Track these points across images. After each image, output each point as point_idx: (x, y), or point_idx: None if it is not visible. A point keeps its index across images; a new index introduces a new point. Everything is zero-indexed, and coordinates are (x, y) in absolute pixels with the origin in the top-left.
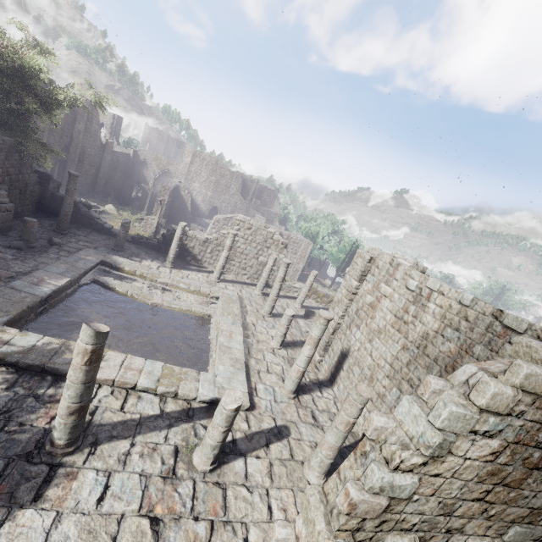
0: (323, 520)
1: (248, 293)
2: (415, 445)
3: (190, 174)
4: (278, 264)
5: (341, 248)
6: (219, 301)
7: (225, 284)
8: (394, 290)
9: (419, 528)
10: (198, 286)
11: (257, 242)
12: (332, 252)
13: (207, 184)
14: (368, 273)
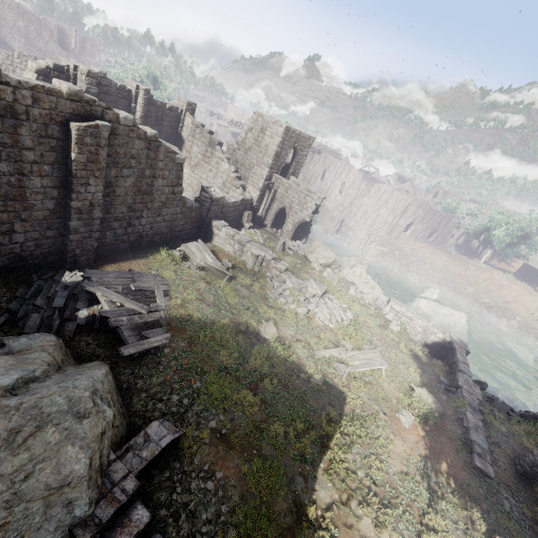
0: None
1: None
2: None
3: None
4: None
5: None
6: None
7: None
8: None
9: None
10: None
11: None
12: None
13: (17, 30)
14: None
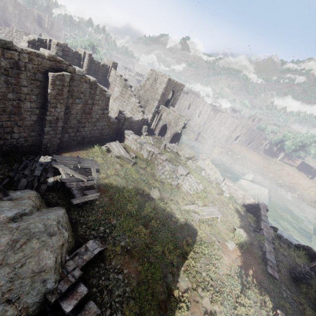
0: None
1: None
2: None
3: (1, 8)
4: None
5: None
6: None
7: None
8: None
9: None
10: None
11: None
12: None
13: (14, 15)
14: None
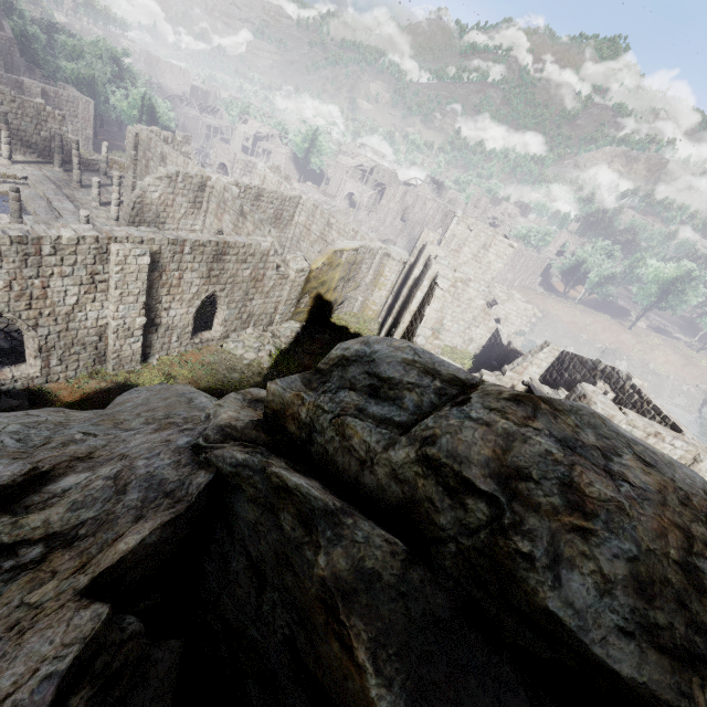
0: (125, 222)
1: (50, 172)
2: (137, 197)
3: None
4: (65, 138)
5: (132, 103)
6: (31, 181)
7: (22, 166)
8: (153, 155)
9: (153, 223)
10: (1, 171)
11: (30, 116)
12: (123, 110)
13: None
14: (139, 145)
